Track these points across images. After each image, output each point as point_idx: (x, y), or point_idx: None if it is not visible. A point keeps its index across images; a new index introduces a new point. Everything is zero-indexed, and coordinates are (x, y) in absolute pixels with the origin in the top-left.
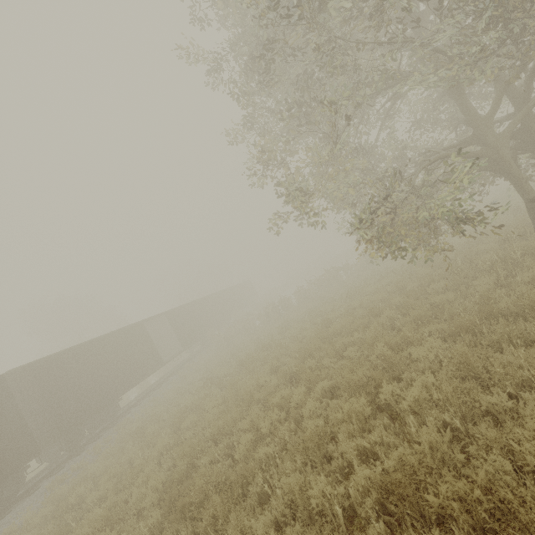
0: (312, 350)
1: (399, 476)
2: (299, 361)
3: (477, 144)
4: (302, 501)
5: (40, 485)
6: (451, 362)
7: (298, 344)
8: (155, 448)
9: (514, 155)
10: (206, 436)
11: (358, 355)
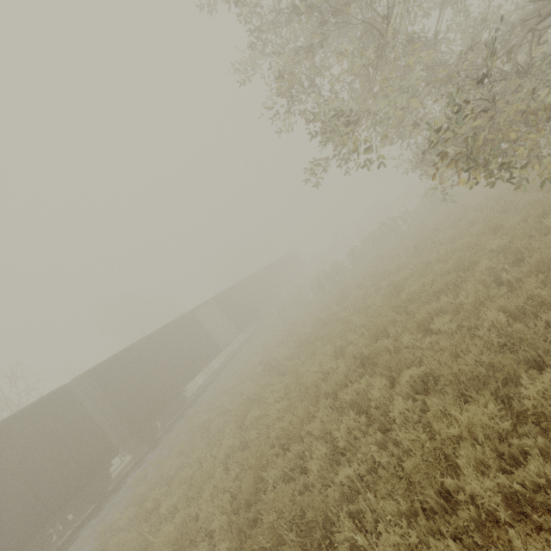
0: (384, 325)
1: None
2: (369, 339)
3: None
4: None
5: (126, 479)
6: None
7: (364, 317)
8: (221, 448)
9: None
10: (271, 439)
11: (454, 328)
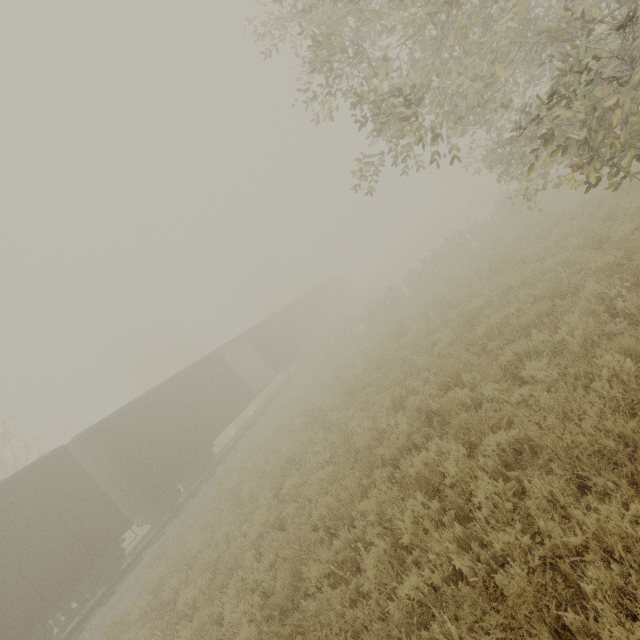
0: (456, 369)
1: None
2: (437, 388)
3: None
4: None
5: (143, 556)
6: None
7: (428, 358)
8: (252, 524)
9: None
10: (314, 517)
11: (554, 377)
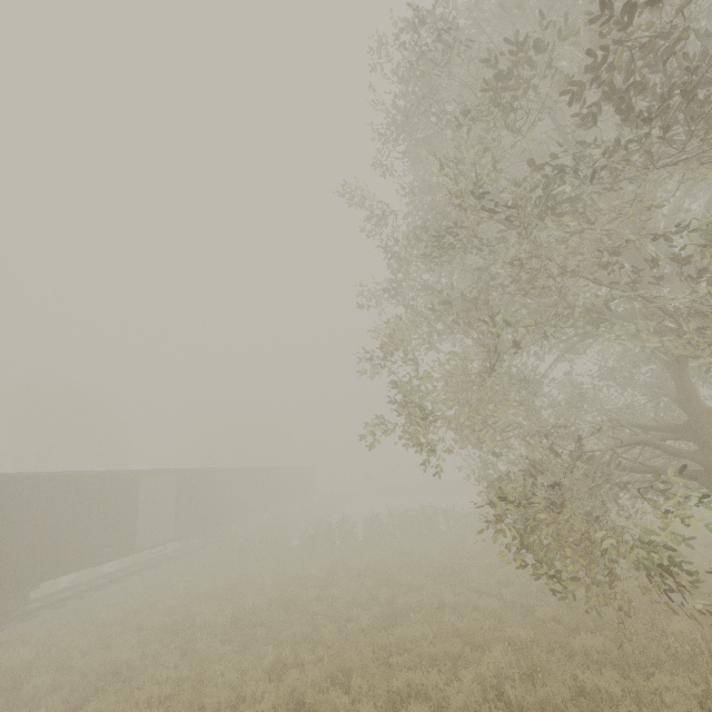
0: (352, 666)
1: None
2: (324, 676)
3: (692, 439)
4: None
5: None
6: None
7: (336, 632)
8: None
9: None
10: None
11: None
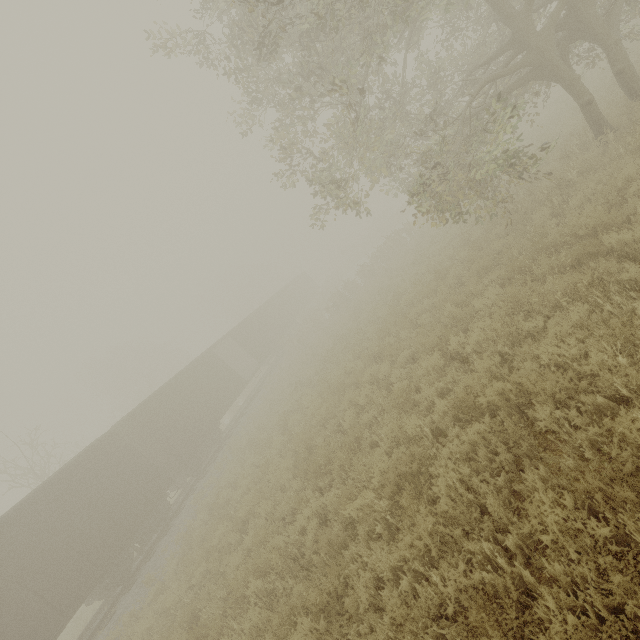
0: (388, 328)
1: (461, 395)
2: (379, 341)
3: (519, 48)
4: (401, 435)
5: (184, 505)
6: (504, 304)
7: (375, 326)
8: (272, 448)
9: (564, 50)
10: (313, 425)
11: (430, 320)
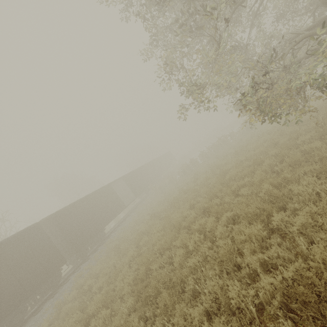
0: (216, 192)
1: (301, 289)
2: (208, 199)
3: None
4: (223, 299)
5: (70, 278)
6: None
7: (206, 188)
8: (126, 257)
9: None
10: (154, 250)
11: (249, 193)
